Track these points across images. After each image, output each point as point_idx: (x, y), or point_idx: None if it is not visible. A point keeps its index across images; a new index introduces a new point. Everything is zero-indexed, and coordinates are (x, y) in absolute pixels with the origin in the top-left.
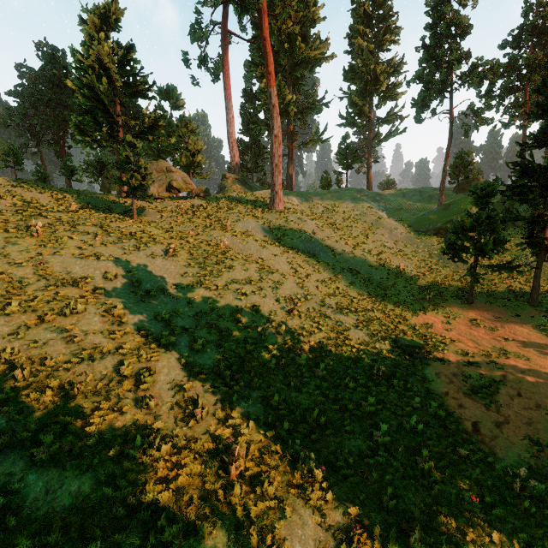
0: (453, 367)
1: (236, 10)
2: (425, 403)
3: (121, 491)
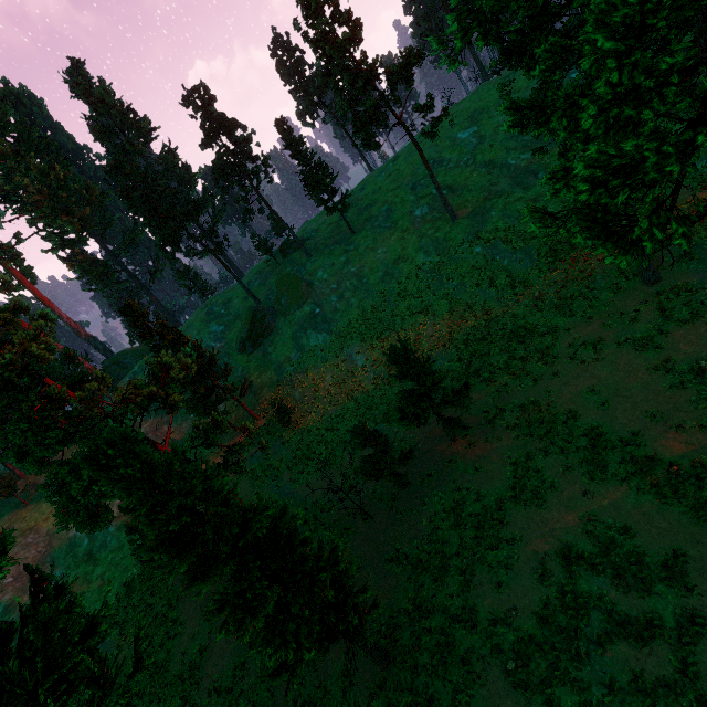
0: None
1: None
2: None
3: None
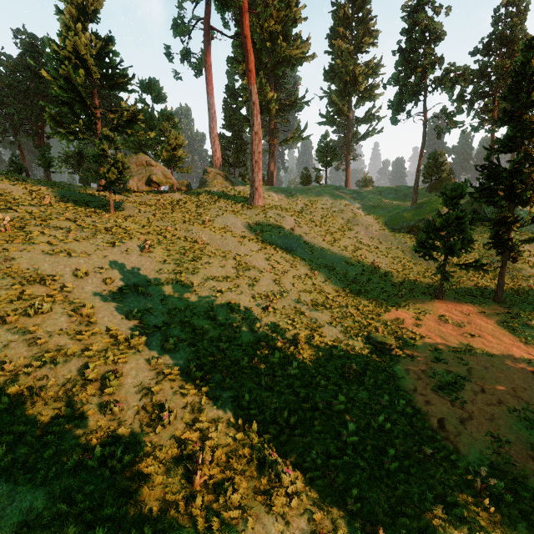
0: (422, 363)
1: (217, 7)
2: (394, 400)
3: (76, 506)
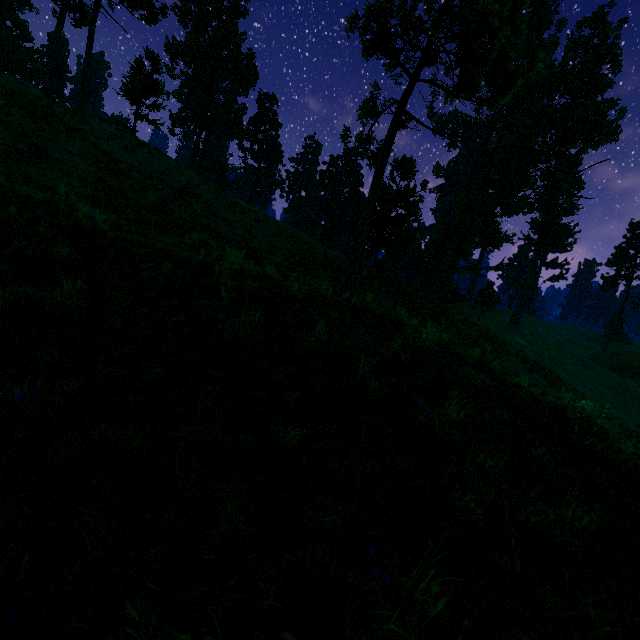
0: None
1: (541, 216)
2: None
3: None
